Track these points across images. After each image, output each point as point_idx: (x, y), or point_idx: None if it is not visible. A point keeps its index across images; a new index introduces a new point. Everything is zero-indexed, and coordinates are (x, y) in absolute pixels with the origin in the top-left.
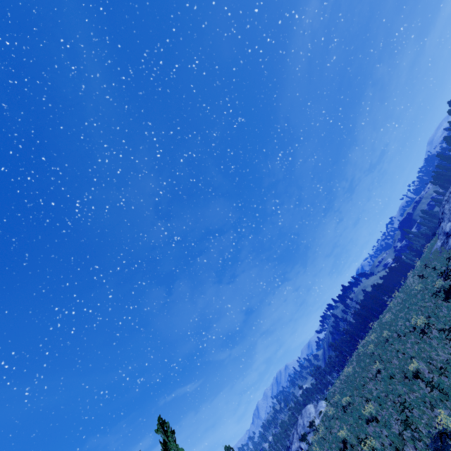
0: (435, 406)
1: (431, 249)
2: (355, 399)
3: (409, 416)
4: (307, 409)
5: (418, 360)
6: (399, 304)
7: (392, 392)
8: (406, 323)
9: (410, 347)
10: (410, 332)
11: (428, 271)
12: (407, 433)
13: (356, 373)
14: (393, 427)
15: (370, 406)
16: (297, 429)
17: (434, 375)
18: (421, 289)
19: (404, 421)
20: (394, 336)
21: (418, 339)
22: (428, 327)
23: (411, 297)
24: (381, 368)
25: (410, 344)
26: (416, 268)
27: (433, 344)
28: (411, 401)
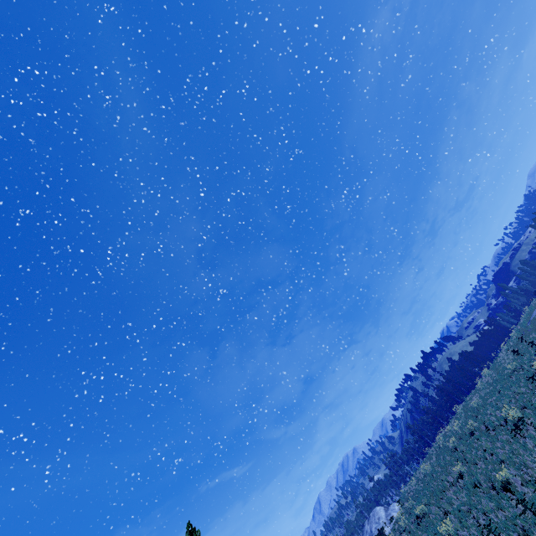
0: (529, 534)
1: (530, 316)
2: (431, 510)
3: None
4: (376, 512)
5: (509, 466)
6: (489, 386)
7: (476, 506)
8: (497, 413)
9: (500, 446)
10: (501, 426)
11: (525, 345)
12: None
13: (434, 472)
14: None
15: (448, 523)
16: None
17: (528, 490)
18: (516, 369)
19: None
20: (481, 429)
21: (510, 437)
22: (521, 423)
23: (503, 377)
24: (464, 471)
25: (500, 443)
26: (511, 339)
27: (528, 446)
28: (499, 522)
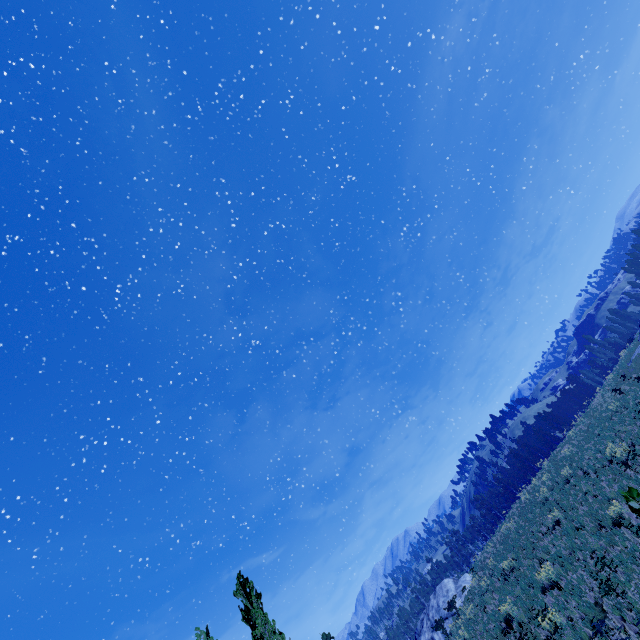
0: None
1: (630, 357)
2: (522, 562)
3: (611, 578)
4: (443, 585)
5: (621, 502)
6: (584, 433)
7: (582, 547)
8: (598, 456)
9: (605, 486)
10: (604, 467)
11: (628, 385)
12: (610, 598)
13: (520, 528)
14: (586, 594)
15: (548, 567)
16: (428, 613)
17: None
18: (618, 410)
19: (605, 581)
20: (578, 474)
21: (618, 474)
22: (633, 456)
23: (602, 421)
24: (561, 517)
25: (605, 483)
26: (608, 383)
27: None
28: (613, 557)
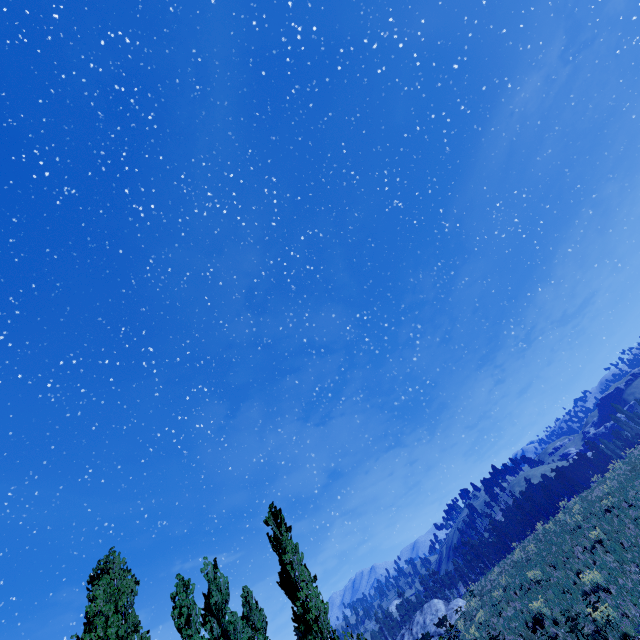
0: None
1: None
2: (553, 574)
3: None
4: (433, 604)
5: None
6: (625, 475)
7: (638, 558)
8: None
9: None
10: None
11: None
12: None
13: (544, 551)
14: None
15: (595, 571)
16: (411, 628)
17: None
18: None
19: None
20: (622, 506)
21: None
22: None
23: None
24: (604, 537)
25: None
26: None
27: None
28: None
